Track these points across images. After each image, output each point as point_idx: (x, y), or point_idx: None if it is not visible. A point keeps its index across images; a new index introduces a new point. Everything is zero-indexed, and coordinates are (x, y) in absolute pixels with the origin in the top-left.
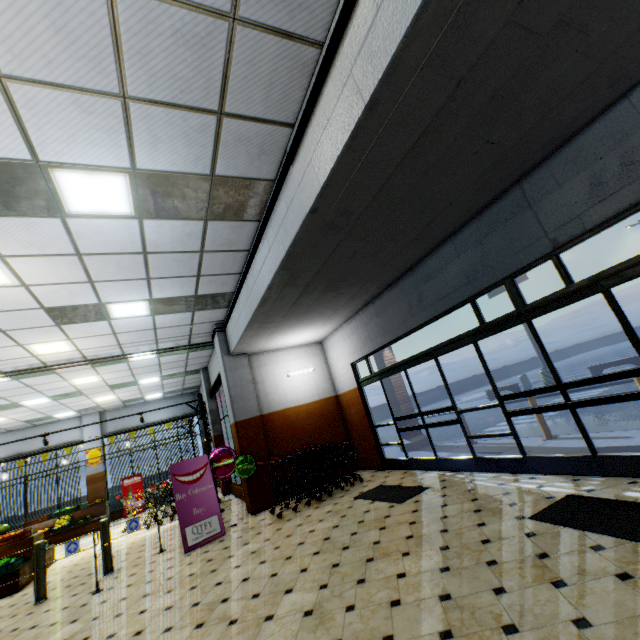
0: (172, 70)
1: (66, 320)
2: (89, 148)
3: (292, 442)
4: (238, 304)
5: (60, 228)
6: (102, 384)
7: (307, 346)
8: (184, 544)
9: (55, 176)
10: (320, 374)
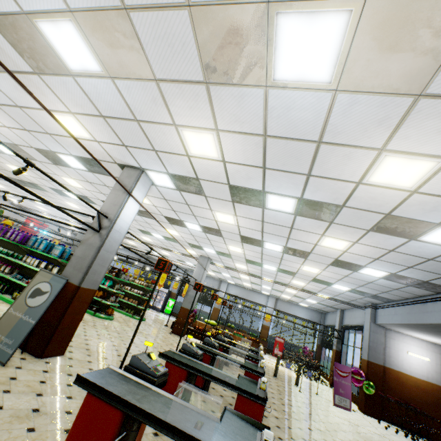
0: (435, 268)
1: (315, 281)
2: (384, 268)
3: (398, 393)
4: (396, 308)
5: (349, 272)
6: (293, 293)
7: (428, 342)
8: (333, 400)
9: (365, 268)
10: (433, 365)
